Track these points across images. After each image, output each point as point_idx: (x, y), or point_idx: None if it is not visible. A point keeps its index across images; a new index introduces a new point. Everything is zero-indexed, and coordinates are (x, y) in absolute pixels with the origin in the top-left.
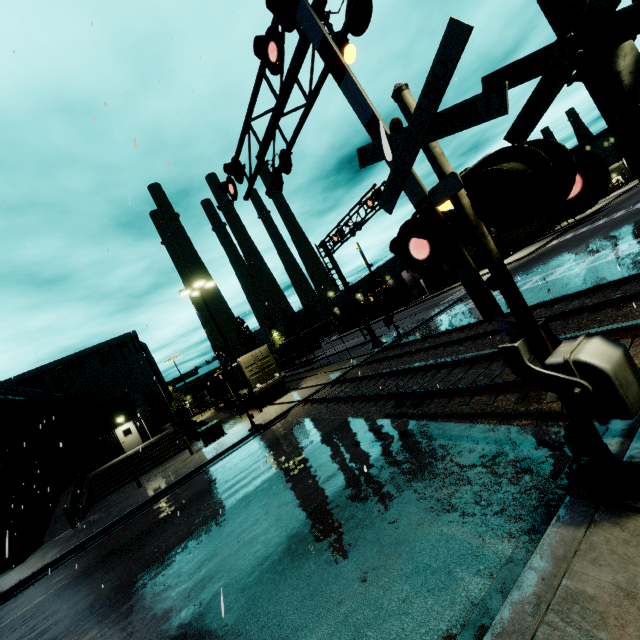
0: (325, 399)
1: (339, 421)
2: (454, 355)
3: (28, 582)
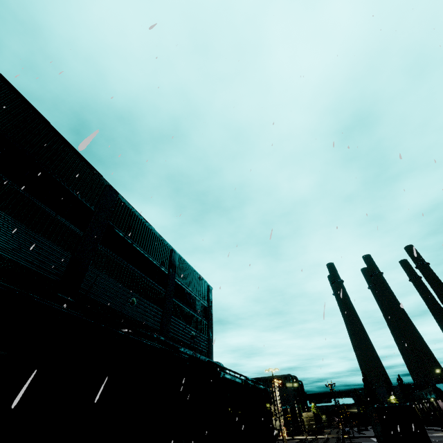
0: (304, 439)
1: (295, 442)
2: (320, 442)
3: None
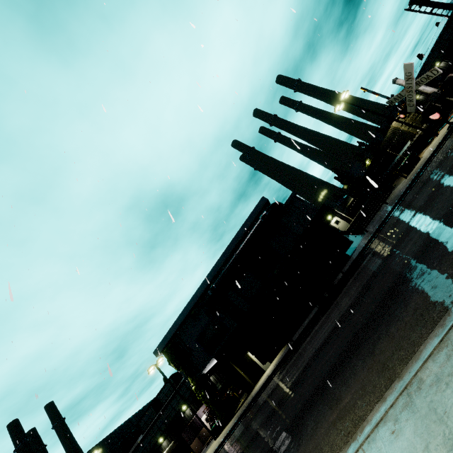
0: None
1: None
2: None
3: (379, 230)
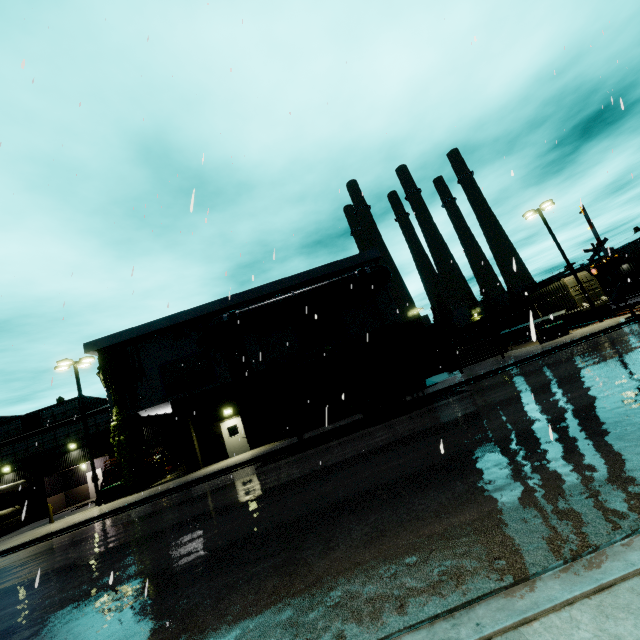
0: None
1: None
2: None
3: (488, 375)
